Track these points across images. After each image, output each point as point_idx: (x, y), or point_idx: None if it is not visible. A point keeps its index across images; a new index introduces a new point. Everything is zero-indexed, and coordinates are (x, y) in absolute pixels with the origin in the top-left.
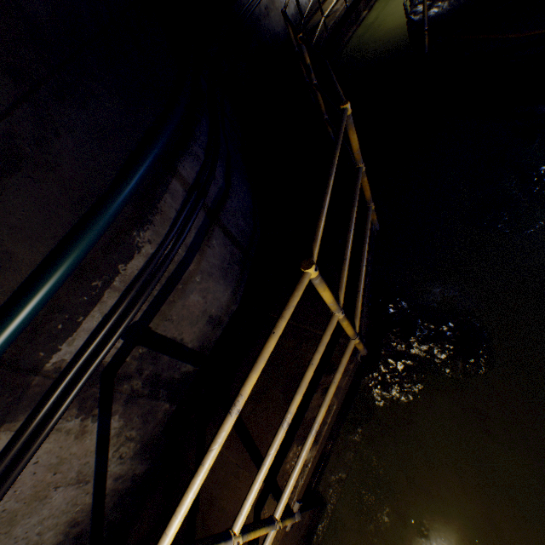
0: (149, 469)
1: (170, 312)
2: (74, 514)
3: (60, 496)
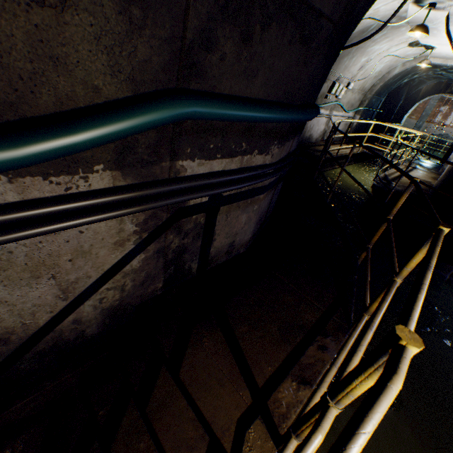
0: (92, 337)
1: (232, 212)
2: (18, 325)
3: (41, 290)
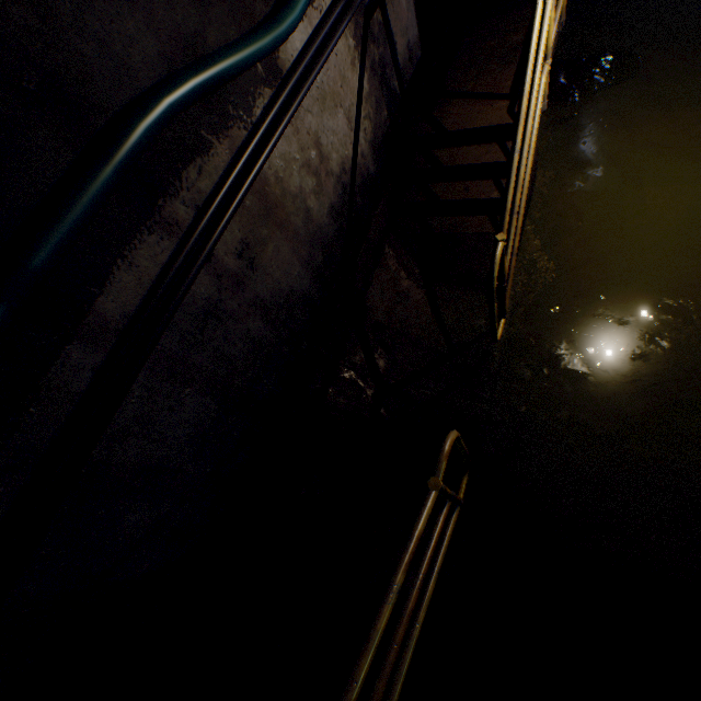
0: (374, 178)
1: None
2: (344, 157)
3: (341, 121)
